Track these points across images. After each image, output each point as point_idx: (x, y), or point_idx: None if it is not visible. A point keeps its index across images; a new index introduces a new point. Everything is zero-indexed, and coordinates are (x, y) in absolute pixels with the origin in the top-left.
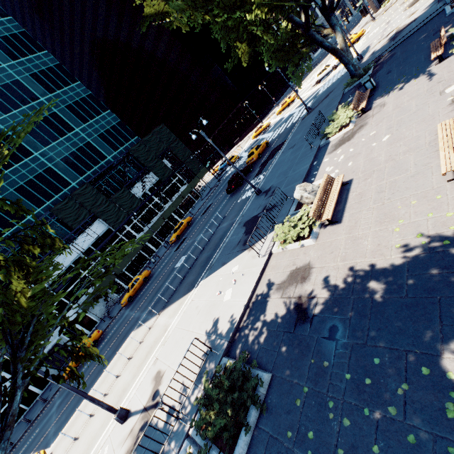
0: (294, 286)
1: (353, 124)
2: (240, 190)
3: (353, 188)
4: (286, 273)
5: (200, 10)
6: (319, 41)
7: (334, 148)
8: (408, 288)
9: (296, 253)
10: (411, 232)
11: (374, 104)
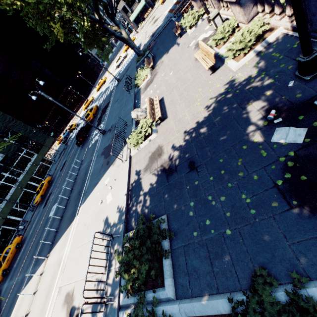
0: (155, 162)
1: (150, 75)
2: (88, 140)
3: (166, 100)
4: (147, 159)
5: None
6: (112, 32)
7: (144, 90)
8: (218, 122)
9: (148, 146)
10: (205, 101)
11: (157, 63)
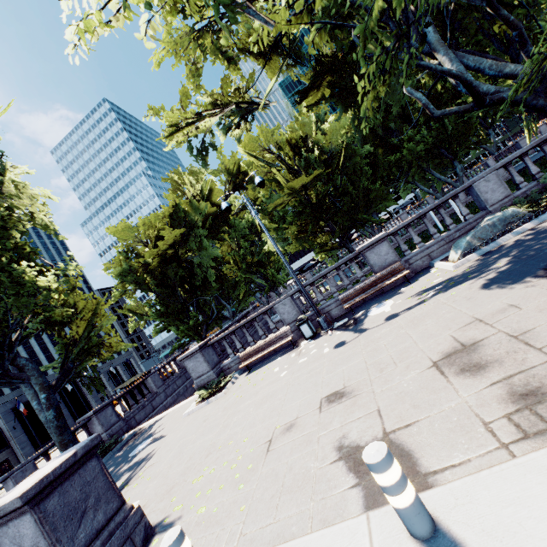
0: None
1: None
2: None
3: None
4: None
5: None
6: None
7: None
8: None
9: None
10: None
11: None
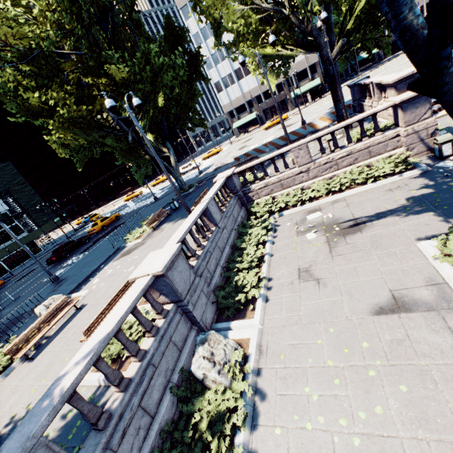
0: None
1: (143, 238)
2: (60, 264)
3: (77, 317)
4: None
5: (16, 100)
6: (152, 156)
7: (119, 257)
8: None
9: None
10: (33, 399)
11: (163, 225)
